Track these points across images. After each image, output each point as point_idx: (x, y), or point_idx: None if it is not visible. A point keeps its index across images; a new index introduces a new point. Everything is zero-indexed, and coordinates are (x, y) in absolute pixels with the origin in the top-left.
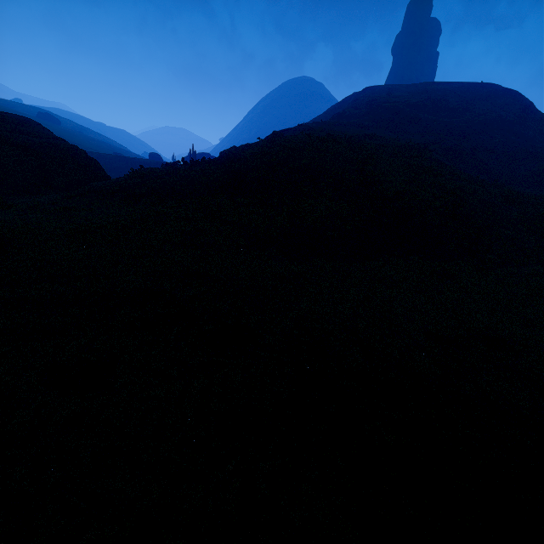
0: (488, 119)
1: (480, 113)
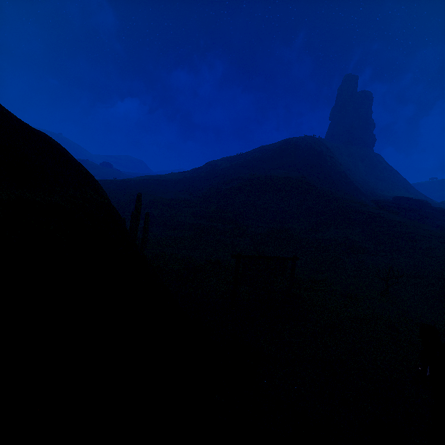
0: (243, 161)
1: (248, 158)
